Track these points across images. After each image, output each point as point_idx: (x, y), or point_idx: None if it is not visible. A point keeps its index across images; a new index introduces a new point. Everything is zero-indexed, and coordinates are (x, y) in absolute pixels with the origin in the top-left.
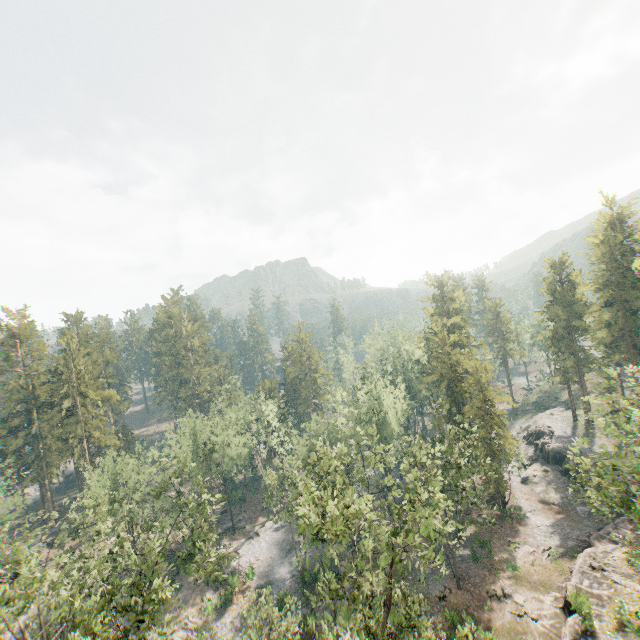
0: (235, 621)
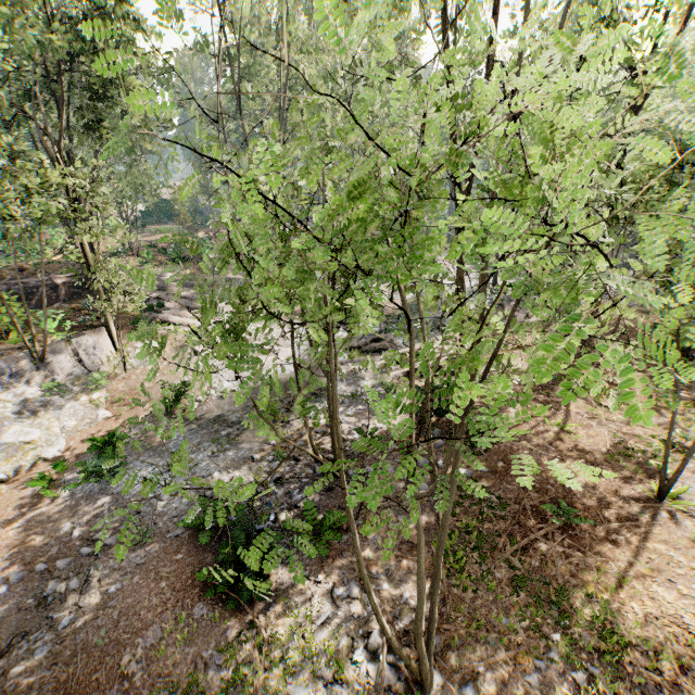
0: None
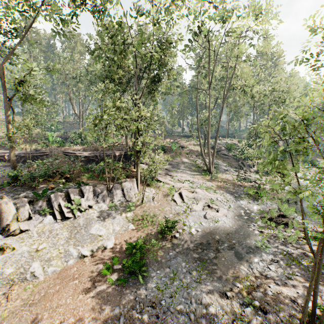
0: None
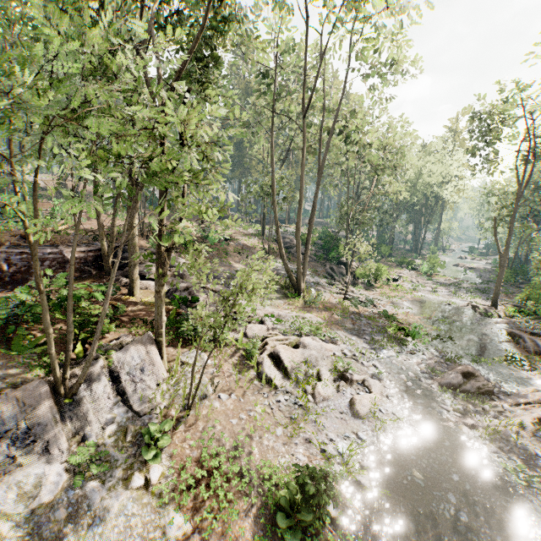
0: (449, 281)
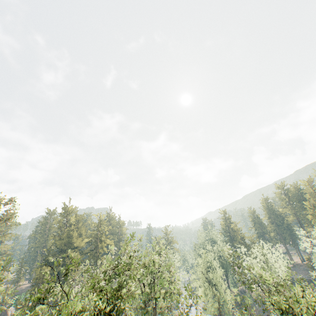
0: None
